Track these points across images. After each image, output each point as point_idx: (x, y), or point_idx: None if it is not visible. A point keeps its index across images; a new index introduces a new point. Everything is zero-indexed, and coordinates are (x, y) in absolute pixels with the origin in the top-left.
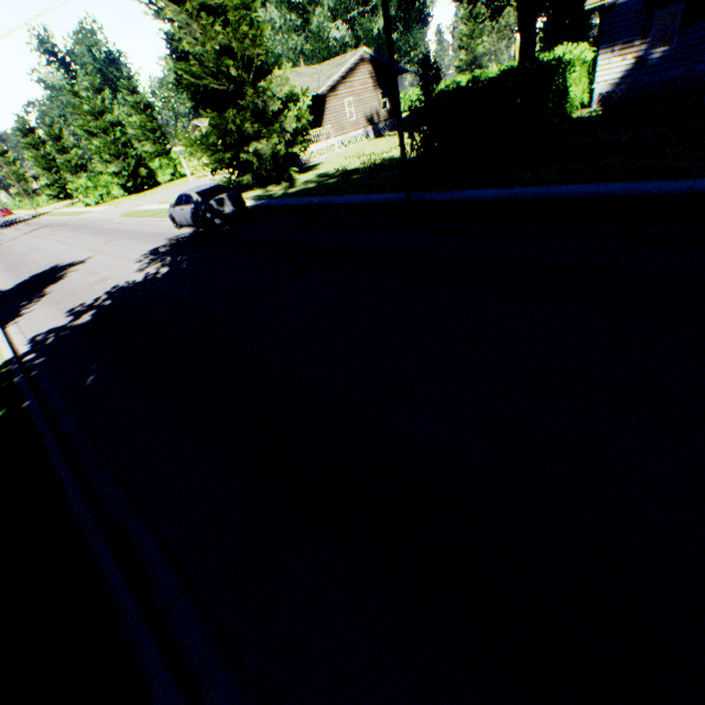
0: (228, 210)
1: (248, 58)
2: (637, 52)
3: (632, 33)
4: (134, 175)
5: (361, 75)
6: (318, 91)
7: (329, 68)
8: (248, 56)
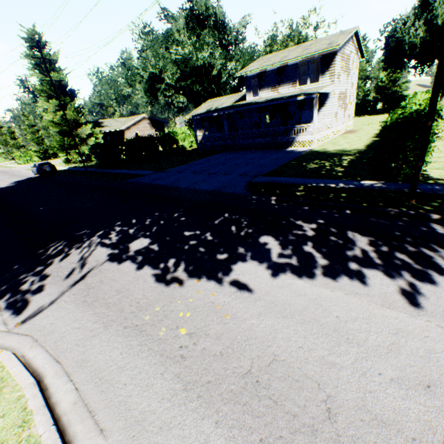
0: (48, 170)
1: (77, 121)
2: (203, 132)
3: (200, 127)
4: (46, 152)
5: (144, 123)
6: (120, 129)
7: (130, 120)
8: (77, 120)
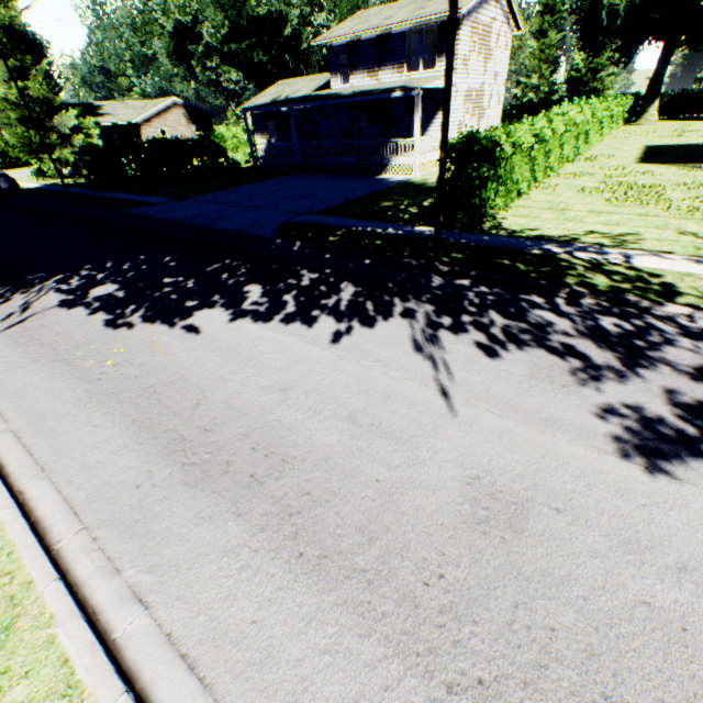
0: (5, 187)
1: (50, 102)
2: (267, 139)
3: (263, 129)
4: (5, 155)
5: (176, 114)
6: (132, 122)
7: (151, 106)
8: (51, 100)
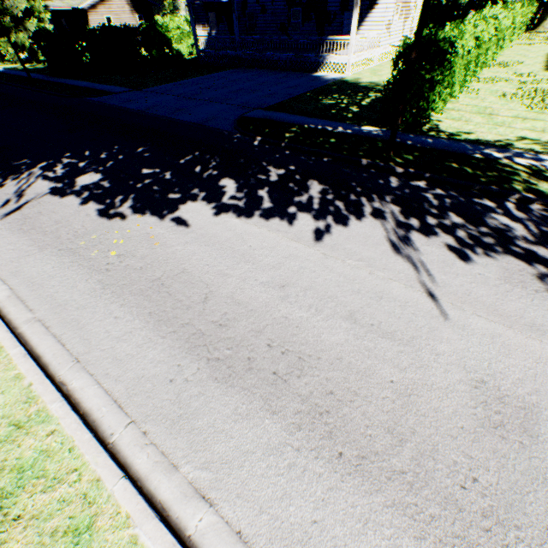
0: None
1: None
2: (208, 31)
3: (204, 20)
4: None
5: (119, 1)
6: (79, 7)
7: None
8: None
